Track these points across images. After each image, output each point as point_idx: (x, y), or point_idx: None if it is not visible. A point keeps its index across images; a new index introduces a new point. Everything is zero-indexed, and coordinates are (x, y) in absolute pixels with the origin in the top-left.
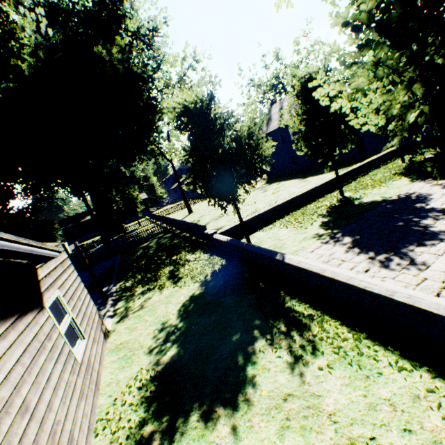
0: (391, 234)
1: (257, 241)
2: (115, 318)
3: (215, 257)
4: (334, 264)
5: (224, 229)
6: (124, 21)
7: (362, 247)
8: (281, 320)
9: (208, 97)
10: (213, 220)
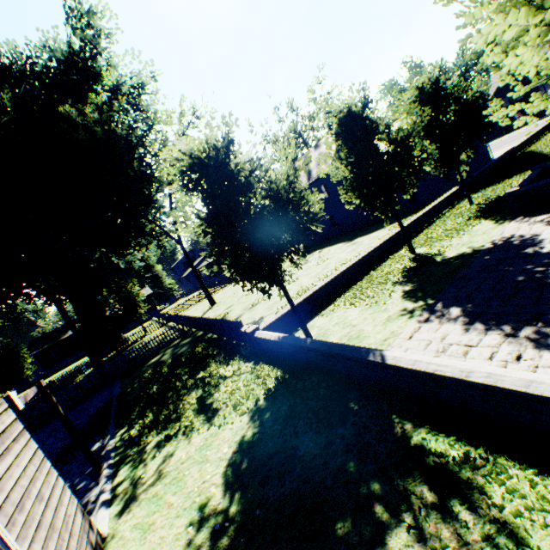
0: (517, 295)
1: (320, 332)
2: (114, 506)
3: (264, 366)
4: (457, 353)
5: (269, 321)
6: (101, 79)
7: (486, 320)
8: (417, 476)
9: (224, 142)
10: (246, 309)
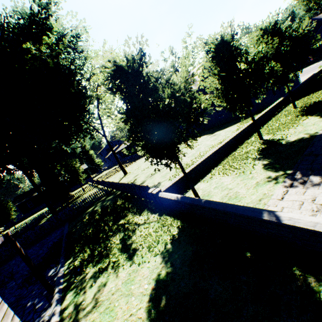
0: None
1: (204, 193)
2: None
3: (167, 217)
4: None
5: (167, 185)
6: (52, 32)
7: None
8: None
9: (138, 56)
10: (147, 177)
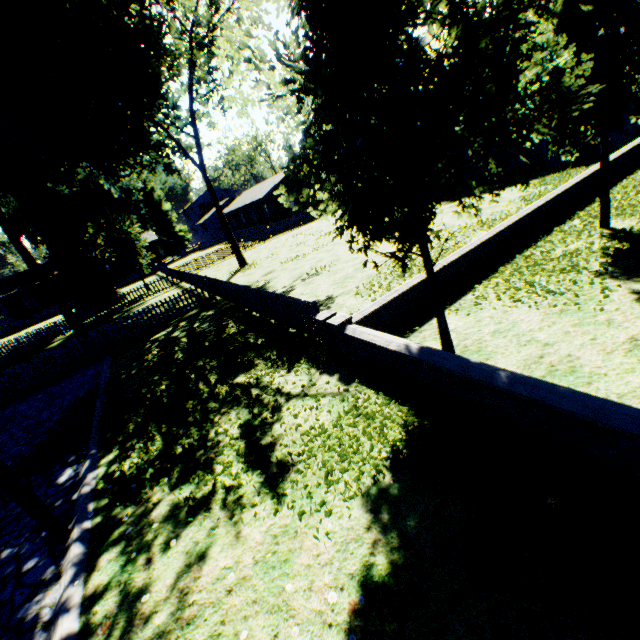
0: None
1: (466, 344)
2: None
3: (366, 391)
4: None
5: (367, 310)
6: None
7: None
8: None
9: None
10: (298, 281)
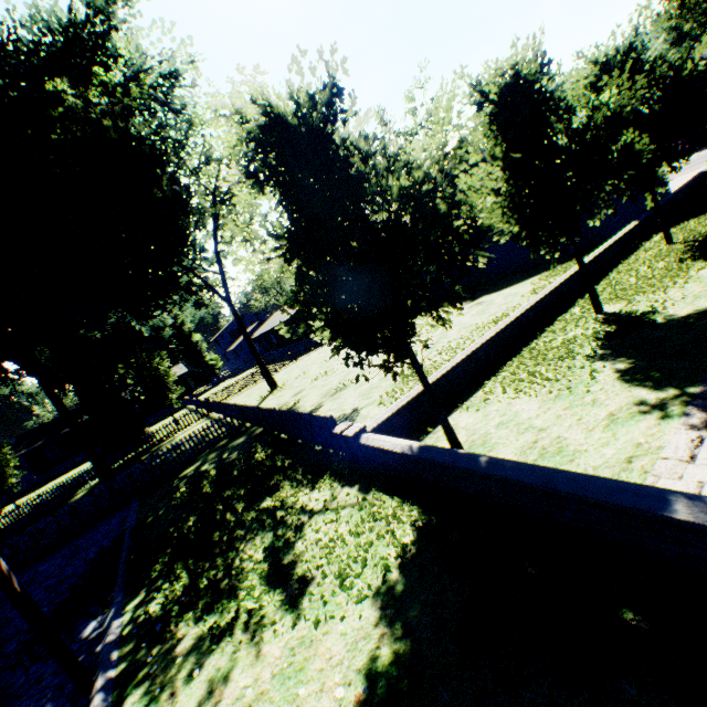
0: None
1: (473, 438)
2: None
3: (382, 497)
4: None
5: (380, 417)
6: (116, 65)
7: None
8: None
9: (323, 94)
10: (326, 397)
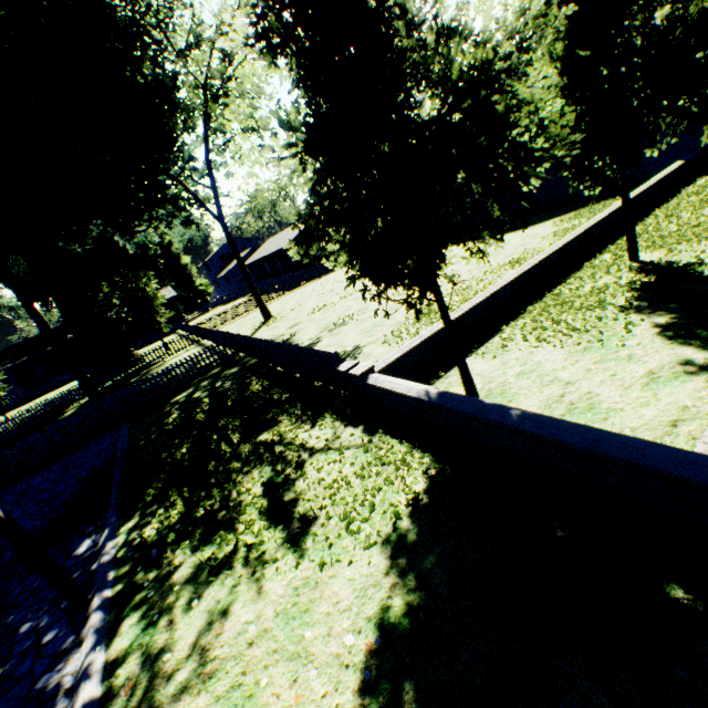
0: None
1: (490, 387)
2: None
3: (390, 441)
4: None
5: (390, 358)
6: None
7: None
8: None
9: None
10: (325, 331)
